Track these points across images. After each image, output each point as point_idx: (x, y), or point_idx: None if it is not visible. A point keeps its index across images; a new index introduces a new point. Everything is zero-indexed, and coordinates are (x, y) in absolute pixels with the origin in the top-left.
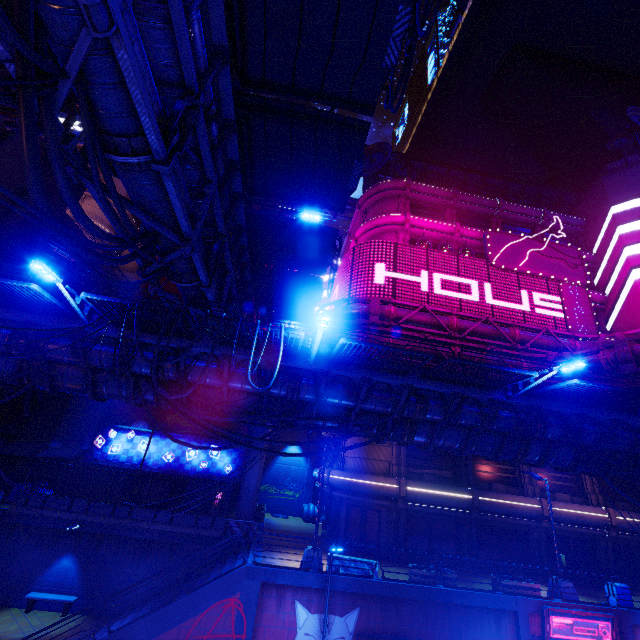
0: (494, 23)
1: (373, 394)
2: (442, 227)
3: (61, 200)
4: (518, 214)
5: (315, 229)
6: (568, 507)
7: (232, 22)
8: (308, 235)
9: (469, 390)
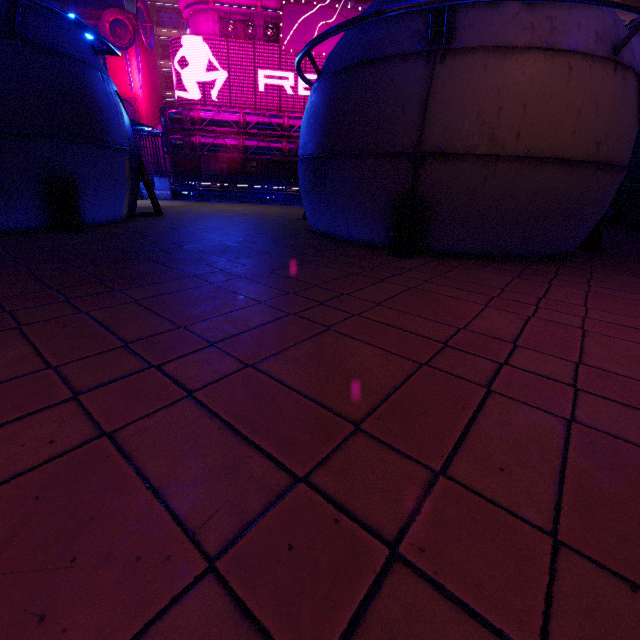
0: None
1: None
2: (245, 1)
3: None
4: None
5: None
6: None
7: None
8: None
9: None
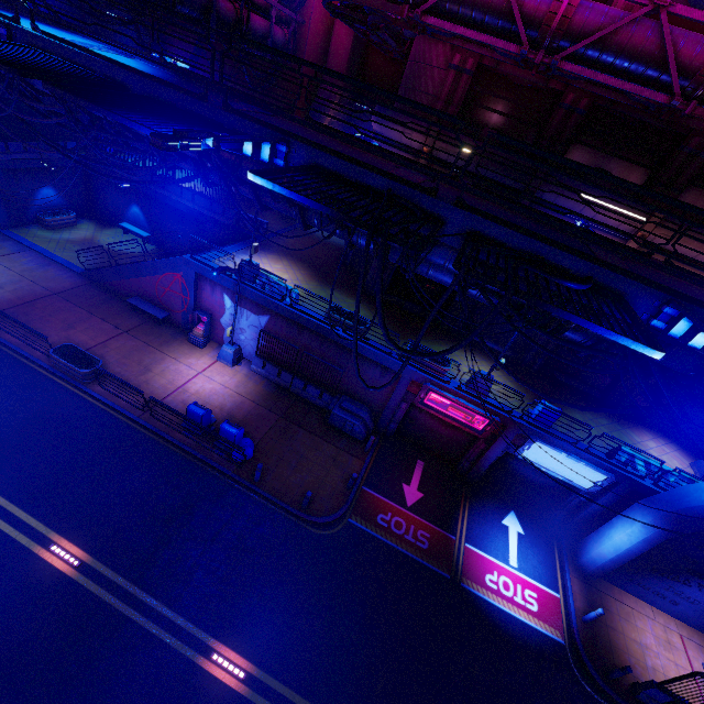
0: None
1: None
2: None
3: None
4: None
5: None
6: None
7: None
8: None
9: None
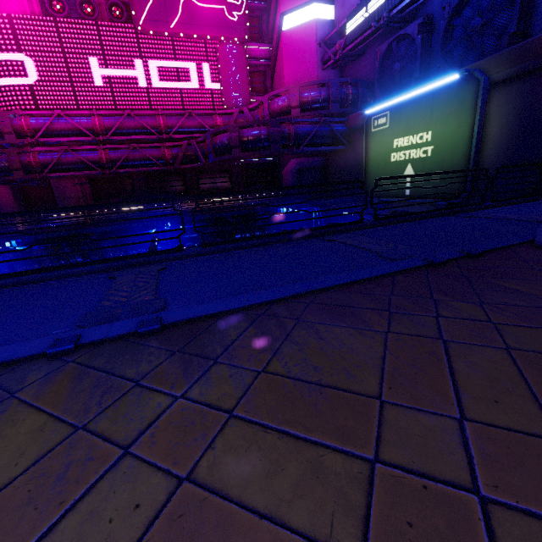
0: None
1: None
2: None
3: None
4: None
5: None
6: None
7: None
8: None
9: None
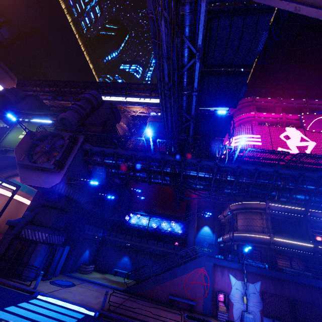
0: (289, 19)
1: (259, 177)
2: (275, 116)
3: (114, 123)
4: (318, 105)
5: (223, 117)
6: None
7: (204, 49)
8: (219, 120)
9: (307, 172)
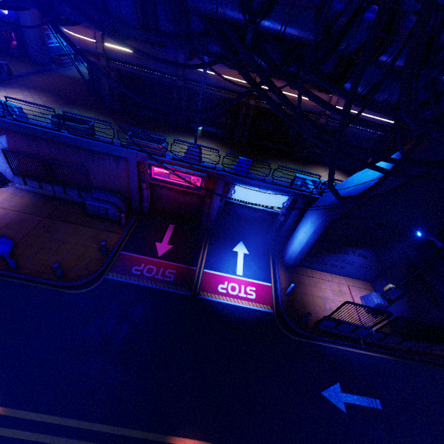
0: None
1: None
2: None
3: None
4: None
5: None
6: (286, 89)
7: None
8: None
9: None
